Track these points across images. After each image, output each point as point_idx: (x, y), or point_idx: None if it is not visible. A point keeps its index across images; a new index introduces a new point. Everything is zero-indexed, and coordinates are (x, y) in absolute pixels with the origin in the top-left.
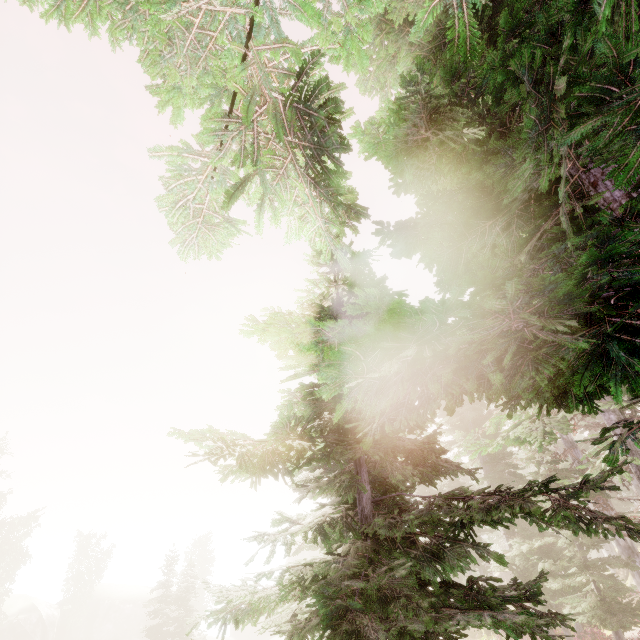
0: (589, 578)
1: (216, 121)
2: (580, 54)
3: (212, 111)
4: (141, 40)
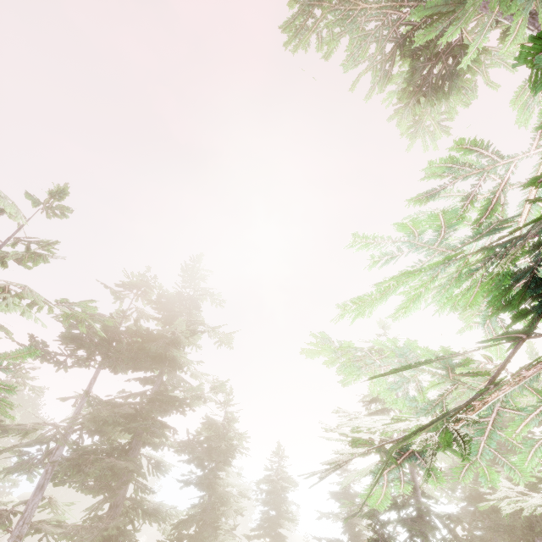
0: None
1: None
2: None
3: None
4: None
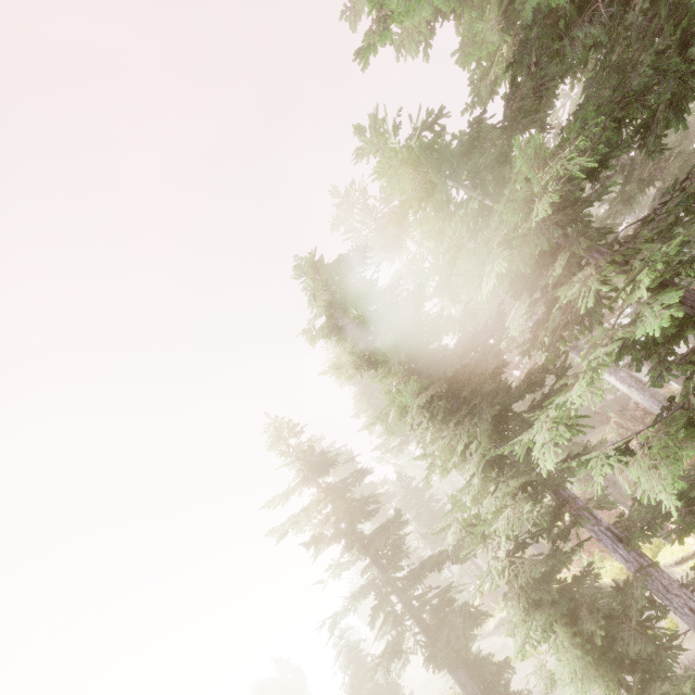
0: (565, 455)
1: None
2: None
3: None
4: None
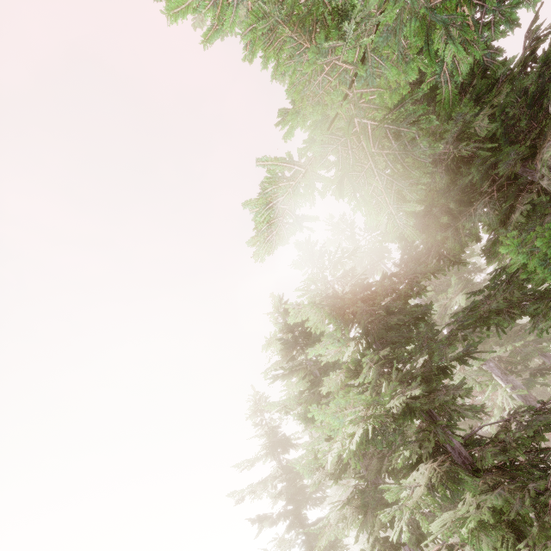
0: None
1: (325, 136)
2: (547, 100)
3: (312, 132)
4: (294, 75)
